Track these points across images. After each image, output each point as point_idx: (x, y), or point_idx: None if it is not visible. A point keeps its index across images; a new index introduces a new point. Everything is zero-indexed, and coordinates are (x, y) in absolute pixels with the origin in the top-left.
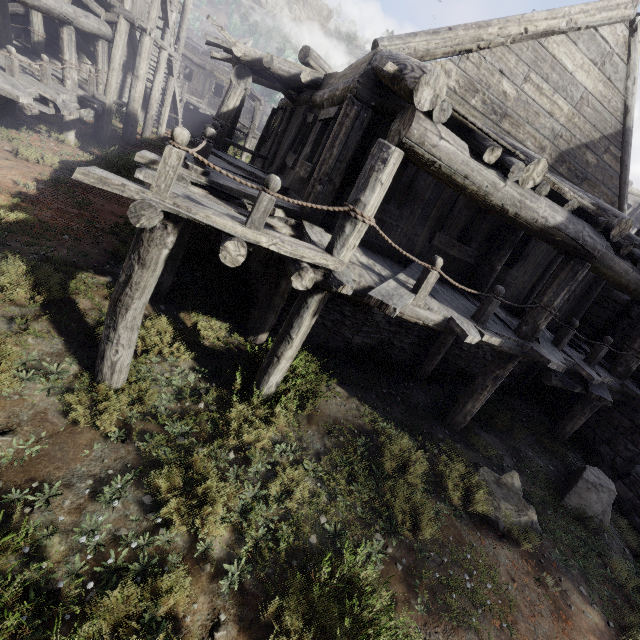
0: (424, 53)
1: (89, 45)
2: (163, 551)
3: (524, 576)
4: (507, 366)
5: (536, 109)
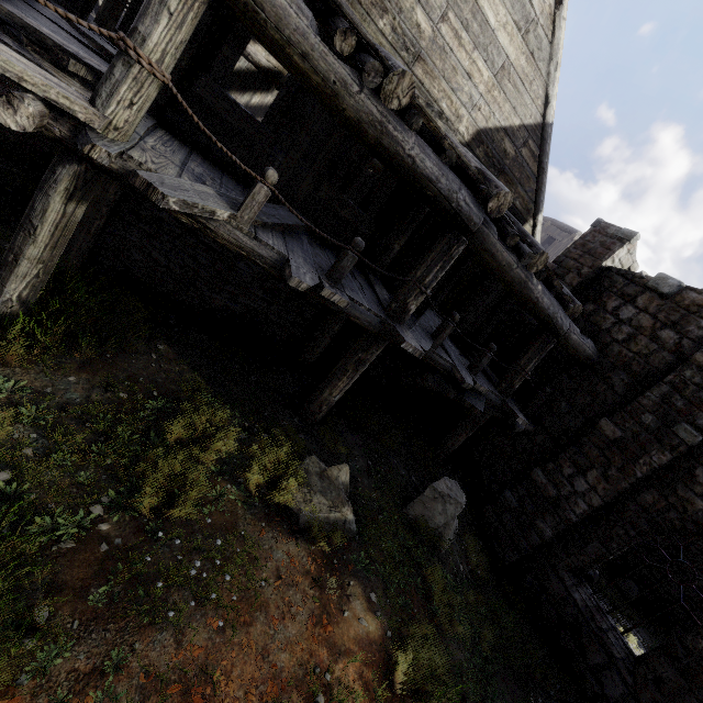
0: None
1: None
2: None
3: (300, 575)
4: (371, 349)
5: (454, 63)
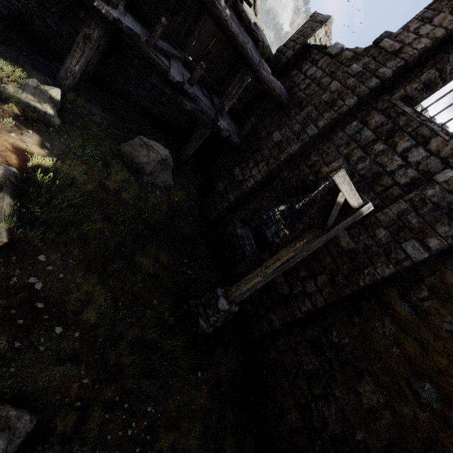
0: None
1: None
2: None
3: None
4: (91, 24)
5: None
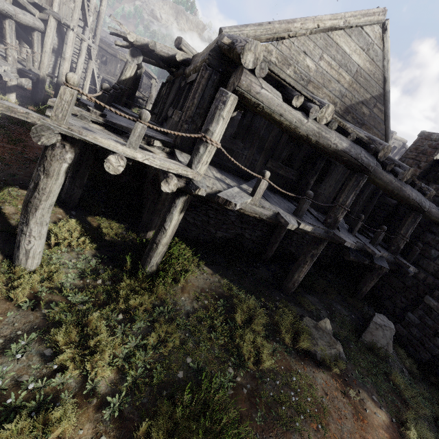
0: (253, 38)
1: (28, 35)
2: (58, 391)
3: (334, 391)
4: (319, 247)
5: (329, 78)
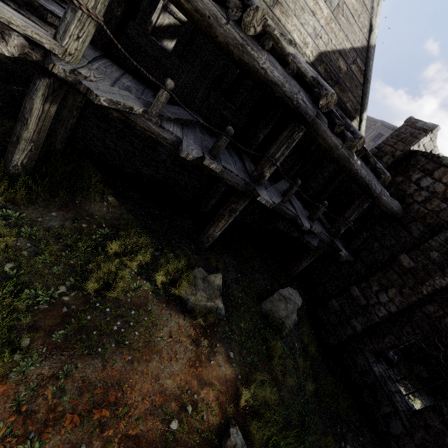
0: None
1: None
2: None
3: (184, 337)
4: (239, 202)
5: (302, 4)
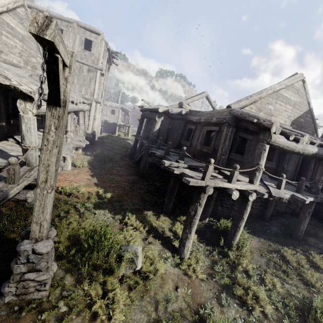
0: (244, 105)
1: None
2: (259, 321)
3: None
4: (312, 206)
5: (281, 110)
